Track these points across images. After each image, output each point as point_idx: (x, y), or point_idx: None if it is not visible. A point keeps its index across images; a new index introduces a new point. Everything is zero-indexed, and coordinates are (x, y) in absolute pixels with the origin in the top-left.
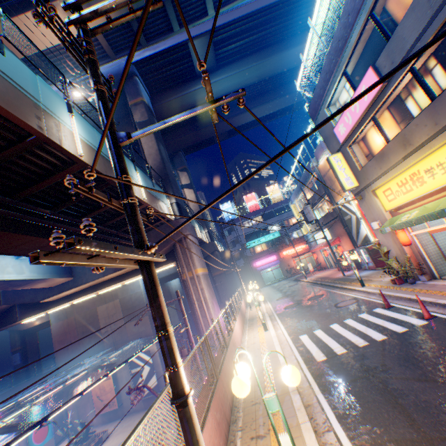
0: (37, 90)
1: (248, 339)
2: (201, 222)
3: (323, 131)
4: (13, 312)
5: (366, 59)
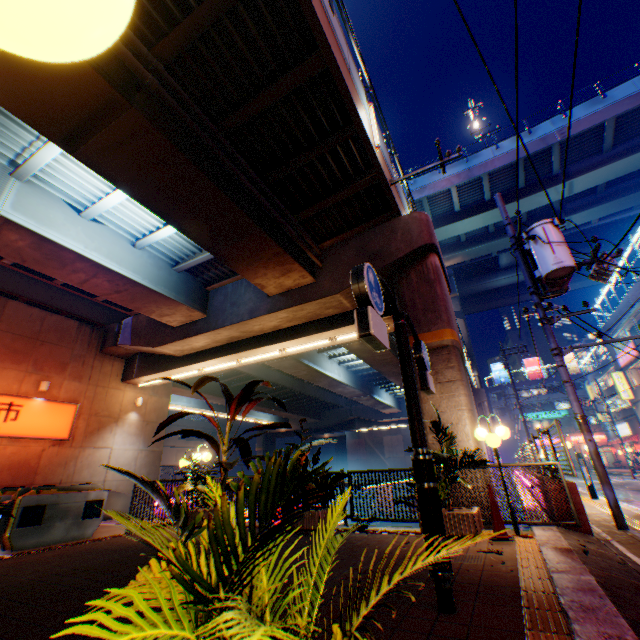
0: None
1: None
2: None
3: (609, 351)
4: (353, 422)
5: (633, 330)
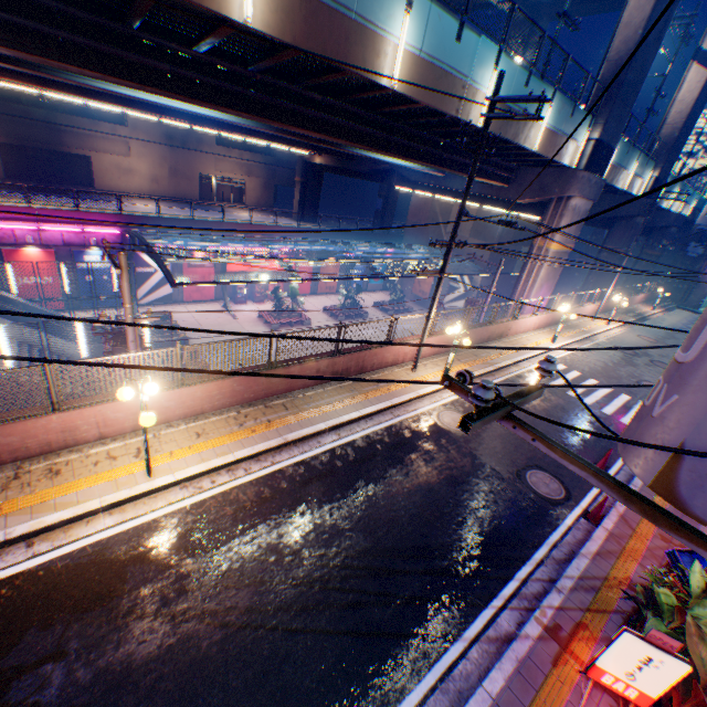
0: (472, 62)
1: (530, 336)
2: (659, 154)
3: None
4: (392, 176)
5: None
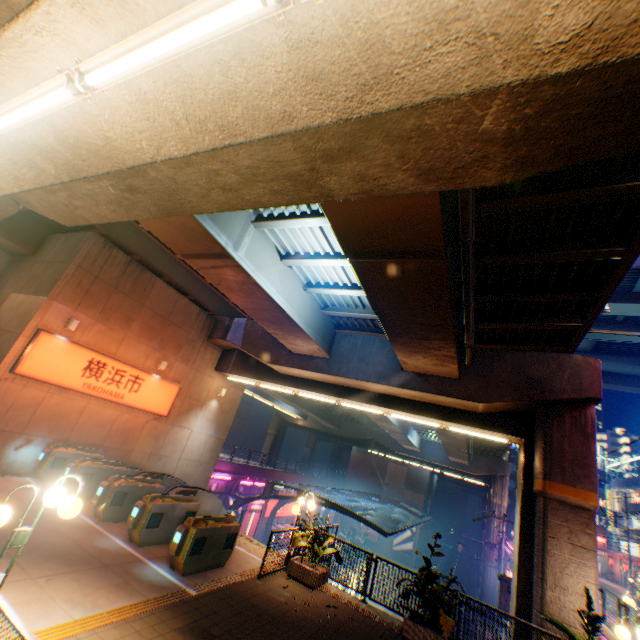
0: None
1: None
2: None
3: None
4: (368, 442)
5: None
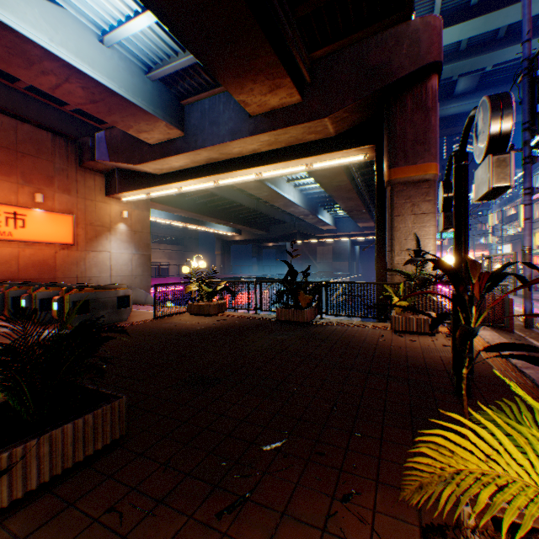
0: None
1: None
2: None
3: None
4: (295, 236)
5: None
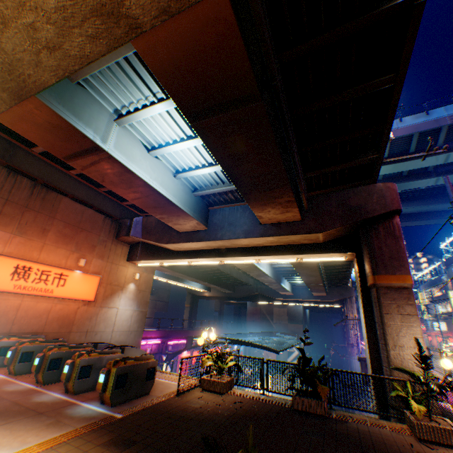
0: None
1: None
2: None
3: (449, 275)
4: (257, 296)
5: None
